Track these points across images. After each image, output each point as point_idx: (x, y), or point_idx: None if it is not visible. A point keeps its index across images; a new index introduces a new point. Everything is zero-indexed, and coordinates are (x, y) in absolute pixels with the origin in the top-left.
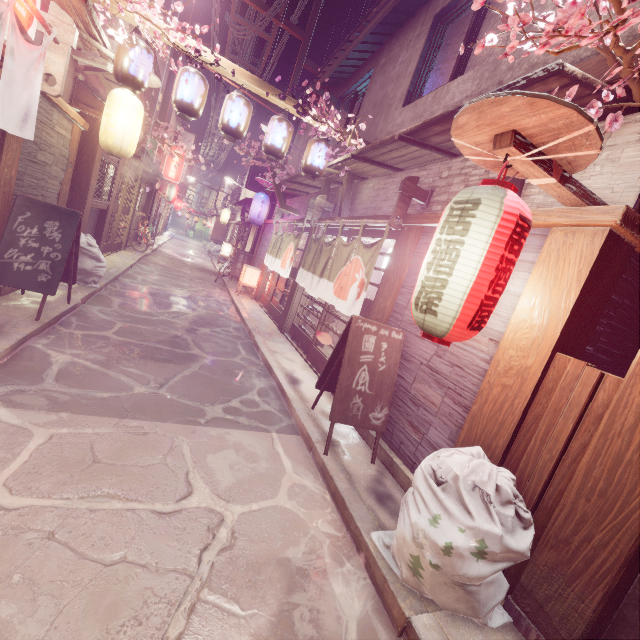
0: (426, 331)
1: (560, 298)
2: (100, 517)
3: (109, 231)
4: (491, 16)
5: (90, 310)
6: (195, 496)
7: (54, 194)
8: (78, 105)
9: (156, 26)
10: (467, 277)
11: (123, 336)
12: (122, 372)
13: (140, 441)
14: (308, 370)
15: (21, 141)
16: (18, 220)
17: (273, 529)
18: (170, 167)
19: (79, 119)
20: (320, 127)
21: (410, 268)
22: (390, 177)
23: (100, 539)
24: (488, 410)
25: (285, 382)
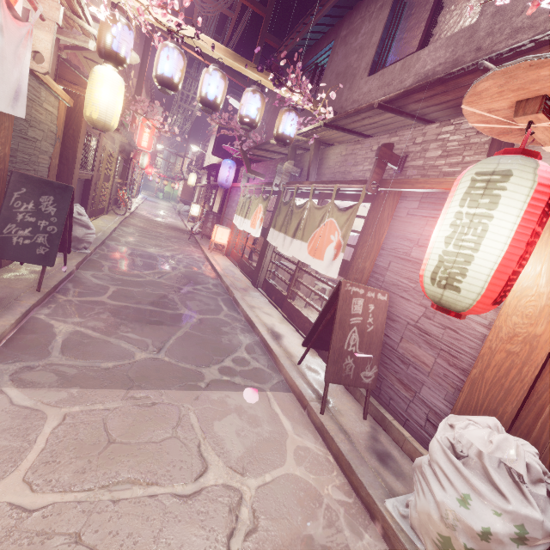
0: (442, 305)
1: None
2: (124, 509)
3: (93, 198)
4: None
5: (84, 275)
6: (211, 472)
7: (45, 168)
8: (62, 82)
9: (138, 1)
10: (495, 252)
11: (117, 300)
12: (122, 338)
13: (149, 413)
14: (286, 323)
15: (12, 119)
16: (14, 196)
17: (290, 502)
18: (142, 137)
19: (64, 96)
20: (291, 97)
21: (389, 231)
22: (358, 143)
23: (127, 536)
24: (491, 375)
25: (269, 338)
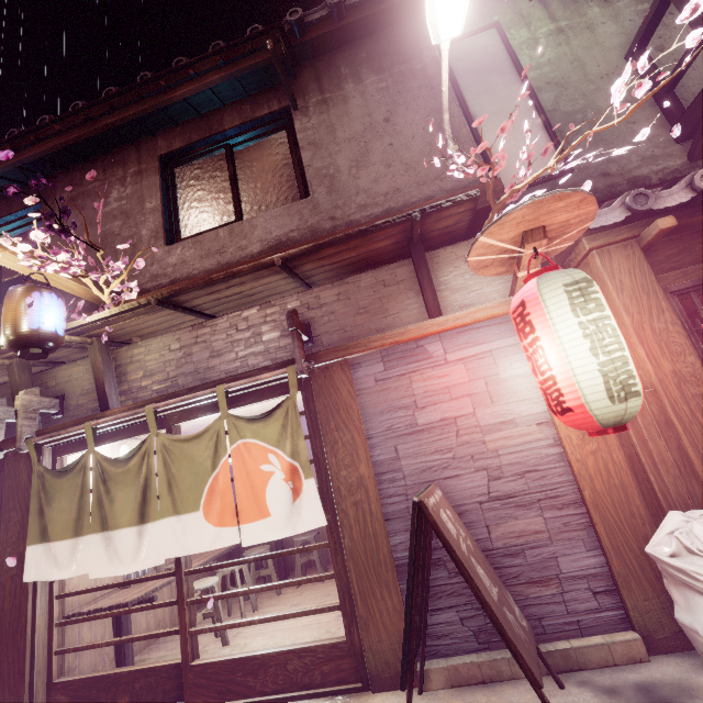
0: (621, 423)
1: None
2: None
3: None
4: (246, 169)
5: None
6: None
7: None
8: None
9: None
10: (626, 347)
11: None
12: None
13: None
14: None
15: None
16: None
17: None
18: None
19: None
20: (36, 266)
21: (364, 411)
22: (203, 326)
23: None
24: (601, 484)
25: None
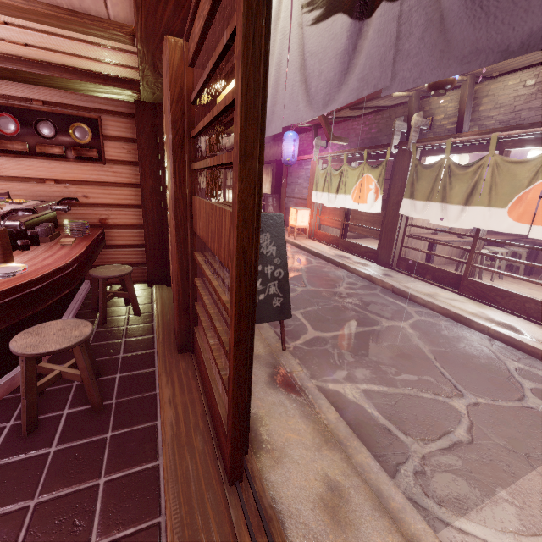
0: None
1: None
2: None
3: None
4: None
5: None
6: None
7: None
8: None
9: None
10: None
11: (325, 330)
12: (408, 385)
13: None
14: (485, 307)
15: None
16: None
17: None
18: None
19: None
20: None
21: None
22: None
23: None
24: None
25: (511, 333)
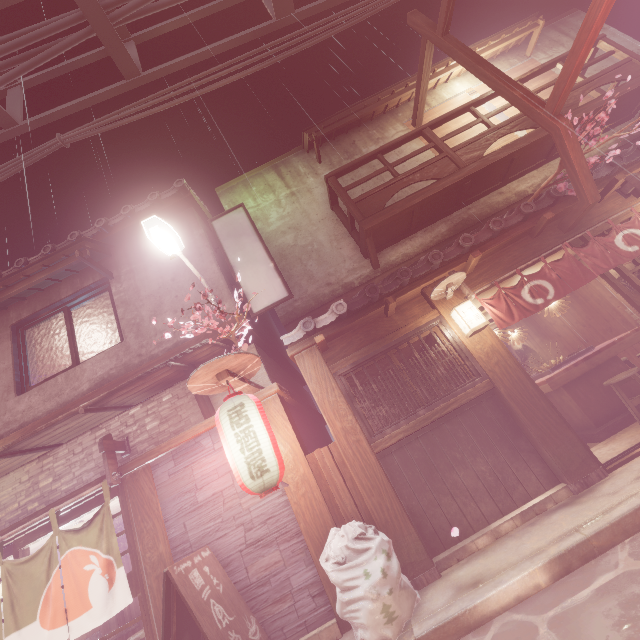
0: (267, 488)
1: (286, 432)
2: None
3: None
4: (82, 321)
5: None
6: None
7: None
8: None
9: None
10: (266, 440)
11: None
12: None
13: None
14: None
15: None
16: None
17: None
18: None
19: None
20: None
21: (162, 501)
22: (47, 457)
23: None
24: (309, 516)
25: None
